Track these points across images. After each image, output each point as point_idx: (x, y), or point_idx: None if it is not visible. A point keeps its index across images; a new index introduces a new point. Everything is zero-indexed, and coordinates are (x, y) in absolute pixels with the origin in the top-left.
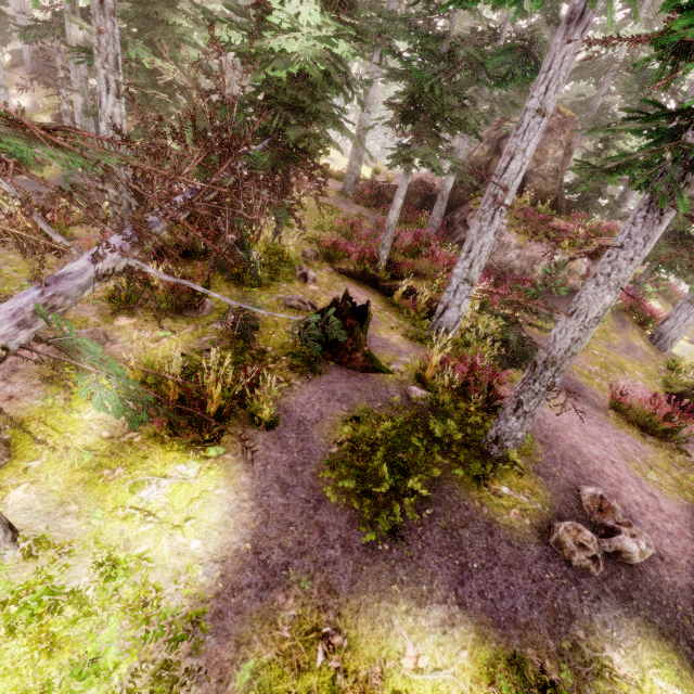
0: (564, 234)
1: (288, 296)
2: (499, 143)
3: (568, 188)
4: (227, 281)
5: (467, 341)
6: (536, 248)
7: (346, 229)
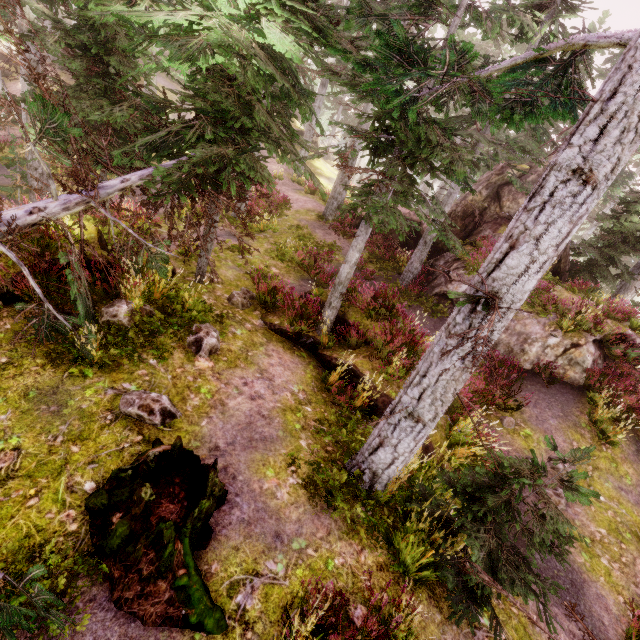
0: (568, 314)
1: (130, 396)
2: (499, 189)
3: (575, 250)
4: (45, 356)
5: (414, 476)
6: (529, 323)
7: (308, 262)
